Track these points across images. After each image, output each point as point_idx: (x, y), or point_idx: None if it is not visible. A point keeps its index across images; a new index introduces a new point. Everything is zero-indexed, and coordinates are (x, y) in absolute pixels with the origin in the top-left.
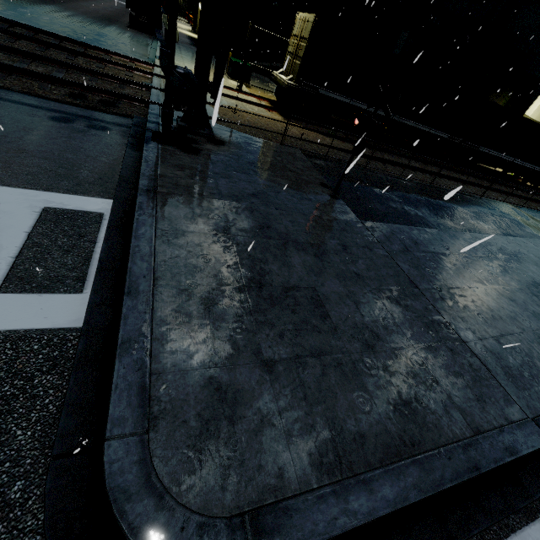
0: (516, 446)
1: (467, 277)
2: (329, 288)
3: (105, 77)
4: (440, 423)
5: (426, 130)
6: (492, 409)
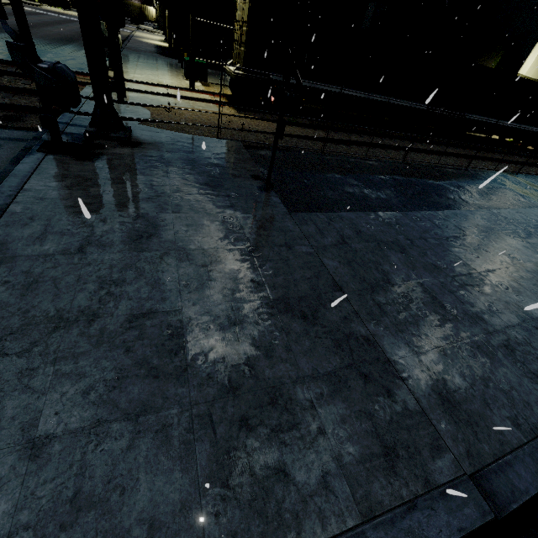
0: (431, 534)
1: (421, 267)
2: (203, 308)
3: (23, 92)
4: (307, 509)
5: (400, 103)
6: (406, 468)
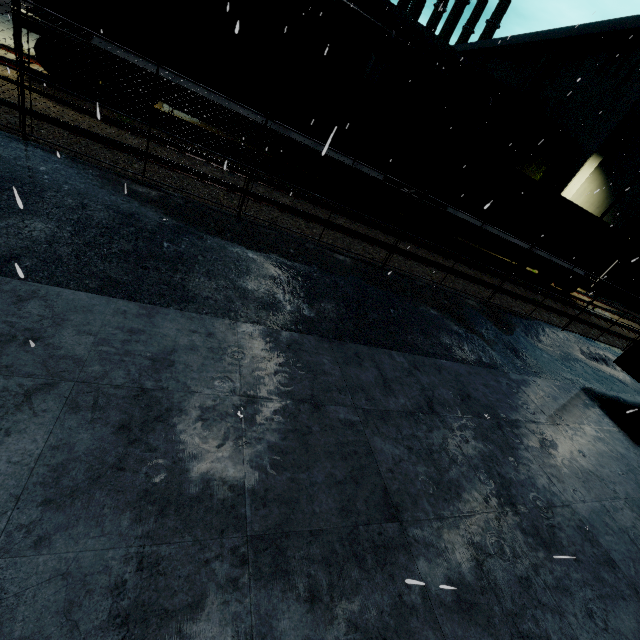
0: None
1: None
2: None
3: None
4: None
5: (337, 158)
6: None
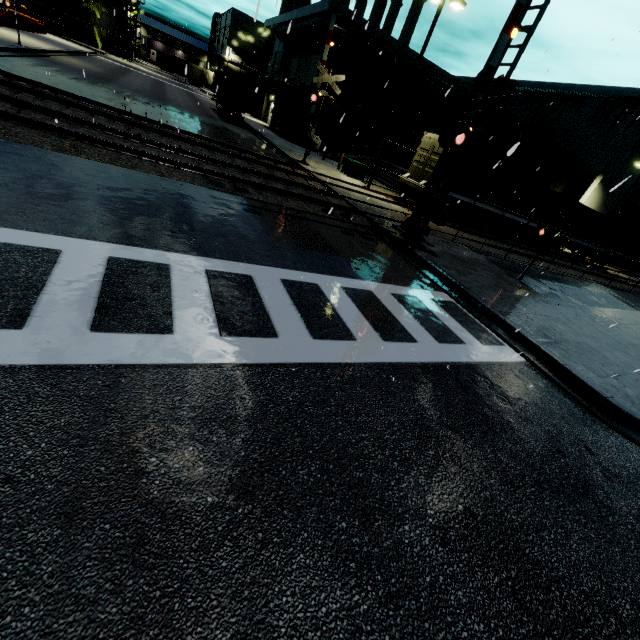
0: None
1: (635, 338)
2: (591, 343)
3: (315, 190)
4: None
5: (521, 221)
6: None
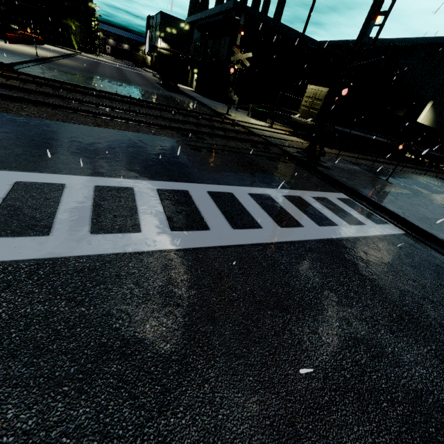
0: None
1: None
2: None
3: (242, 133)
4: None
5: (379, 139)
6: None
